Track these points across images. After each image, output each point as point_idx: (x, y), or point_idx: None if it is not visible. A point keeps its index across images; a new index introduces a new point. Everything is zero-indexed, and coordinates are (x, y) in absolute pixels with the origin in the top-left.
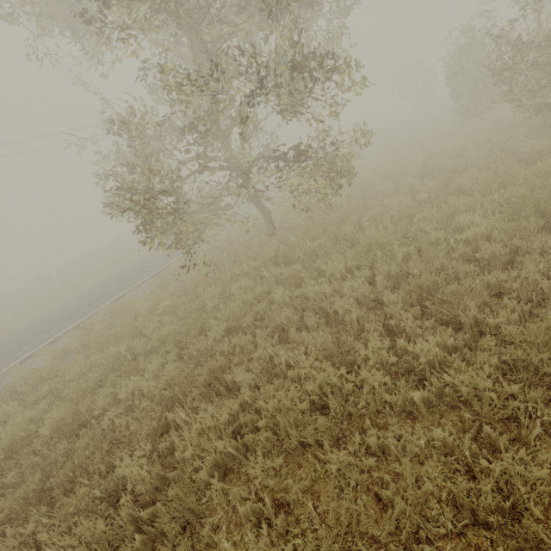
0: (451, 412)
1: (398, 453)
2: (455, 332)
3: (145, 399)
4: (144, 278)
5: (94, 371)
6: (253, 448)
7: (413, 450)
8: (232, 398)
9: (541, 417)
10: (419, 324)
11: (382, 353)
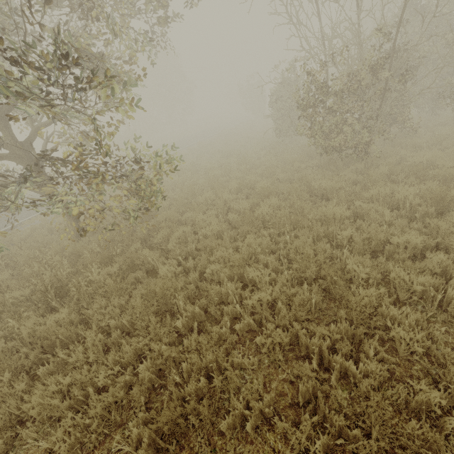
0: None
1: None
2: None
3: None
4: None
5: None
6: None
7: None
8: None
9: None
10: None
11: None
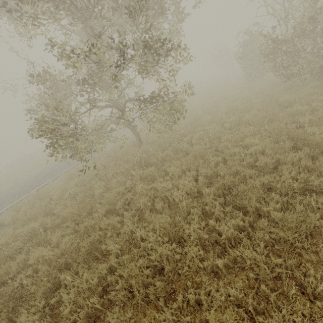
0: (241, 272)
1: (208, 304)
2: (244, 214)
3: (45, 265)
4: (60, 173)
5: (14, 242)
6: (115, 301)
7: (217, 304)
8: (105, 261)
9: (296, 276)
10: (223, 210)
11: (199, 231)
